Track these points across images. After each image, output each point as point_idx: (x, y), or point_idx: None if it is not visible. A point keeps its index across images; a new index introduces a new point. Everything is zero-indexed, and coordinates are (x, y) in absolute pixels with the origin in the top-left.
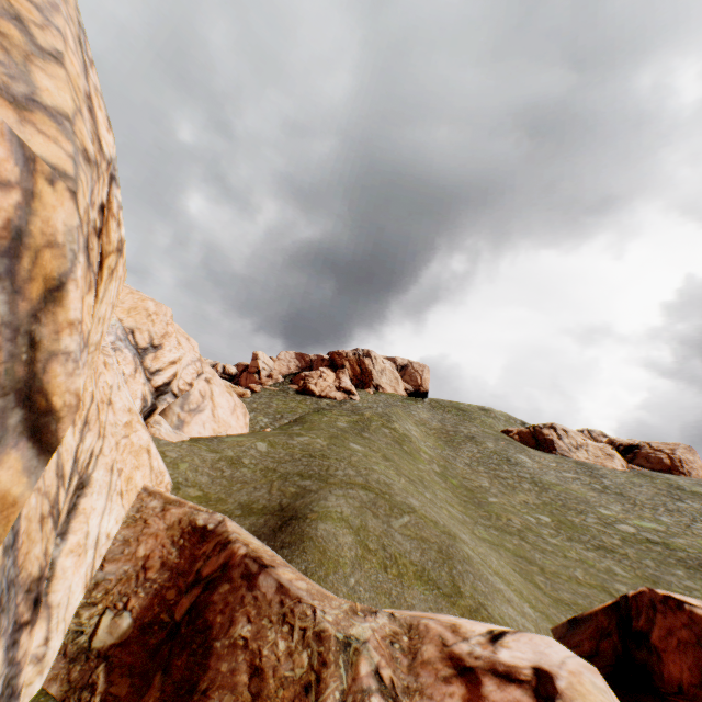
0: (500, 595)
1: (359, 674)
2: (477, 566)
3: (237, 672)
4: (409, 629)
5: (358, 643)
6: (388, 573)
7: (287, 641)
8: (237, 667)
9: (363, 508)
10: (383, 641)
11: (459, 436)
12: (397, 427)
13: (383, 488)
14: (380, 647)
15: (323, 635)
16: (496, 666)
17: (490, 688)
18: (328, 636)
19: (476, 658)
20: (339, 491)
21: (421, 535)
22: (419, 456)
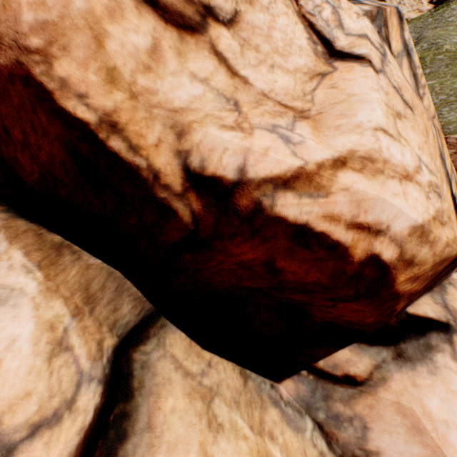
0: None
1: None
2: None
3: (456, 158)
4: None
5: None
6: None
7: None
8: (455, 157)
9: None
10: None
11: None
12: (447, 48)
13: None
14: None
15: None
16: None
17: None
18: None
19: None
20: (445, 108)
21: None
22: None
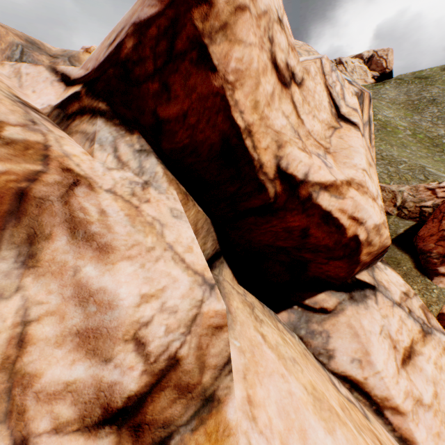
0: (443, 177)
1: (404, 195)
2: (434, 171)
3: None
4: (414, 187)
5: (402, 191)
6: (401, 180)
7: (385, 193)
8: None
9: (385, 165)
10: (408, 190)
11: (422, 103)
12: (380, 117)
13: (390, 156)
14: (407, 191)
15: (393, 191)
16: (439, 187)
17: (437, 190)
18: (394, 191)
19: (433, 187)
20: None
21: (411, 167)
22: (397, 131)
